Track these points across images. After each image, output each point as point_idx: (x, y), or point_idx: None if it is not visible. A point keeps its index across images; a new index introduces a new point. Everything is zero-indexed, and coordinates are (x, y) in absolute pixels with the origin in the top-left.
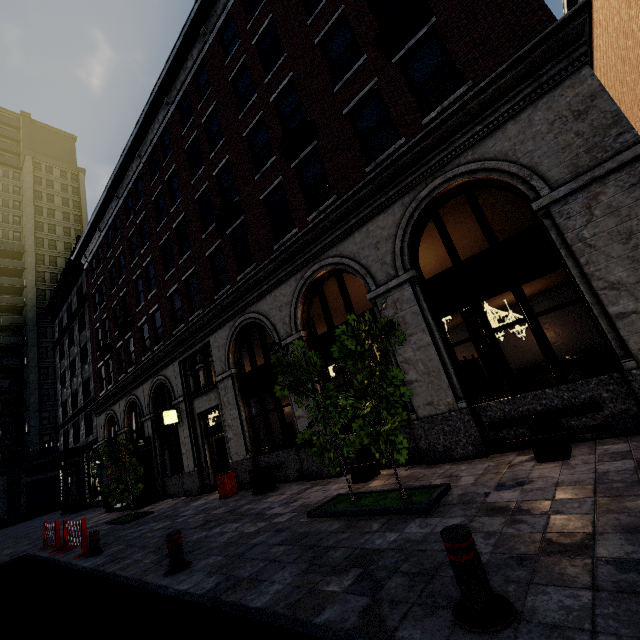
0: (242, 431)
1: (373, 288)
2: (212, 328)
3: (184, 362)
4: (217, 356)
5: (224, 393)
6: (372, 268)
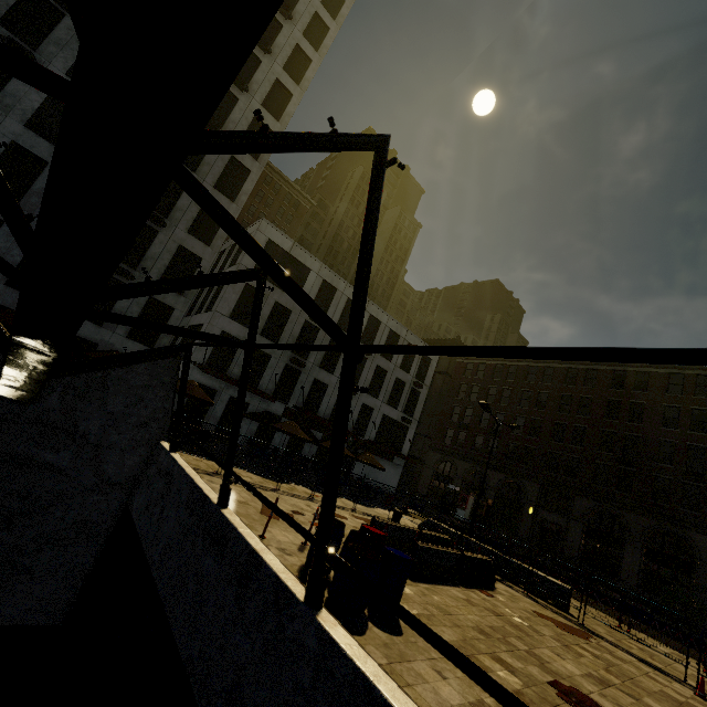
0: (578, 548)
1: (698, 559)
2: (581, 494)
3: (542, 488)
4: (577, 508)
5: (573, 526)
6: (701, 552)
